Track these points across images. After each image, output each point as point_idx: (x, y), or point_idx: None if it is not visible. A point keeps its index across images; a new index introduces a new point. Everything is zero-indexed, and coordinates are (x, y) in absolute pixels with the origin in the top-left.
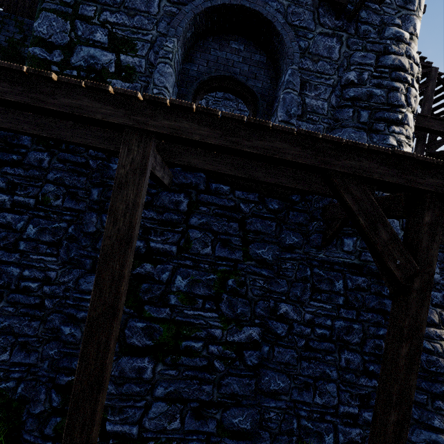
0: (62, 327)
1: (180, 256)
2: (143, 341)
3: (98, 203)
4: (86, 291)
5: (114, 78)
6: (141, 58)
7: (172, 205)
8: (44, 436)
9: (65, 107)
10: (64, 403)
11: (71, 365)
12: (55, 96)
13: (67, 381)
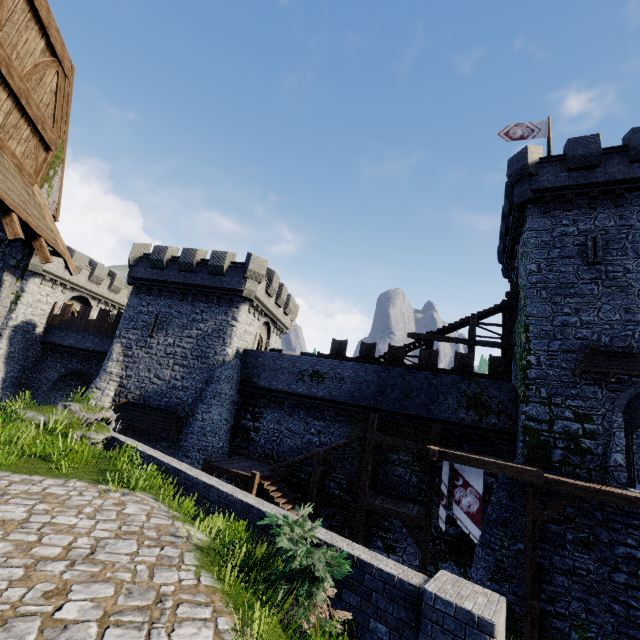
0: (612, 604)
1: None
2: None
3: (601, 522)
4: (619, 582)
5: (582, 438)
6: (598, 425)
7: None
8: None
9: None
10: None
11: (628, 631)
12: None
13: None
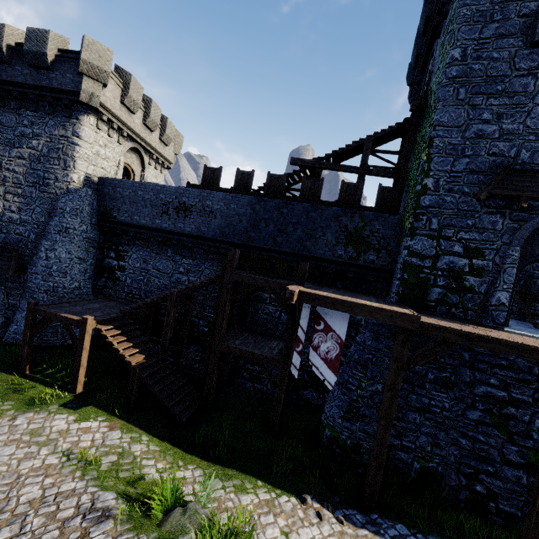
0: (459, 438)
1: (534, 405)
2: (518, 459)
3: (467, 362)
4: (472, 419)
5: (467, 275)
6: (488, 261)
7: (525, 368)
8: (457, 499)
9: (538, 360)
10: (468, 484)
11: (470, 463)
12: (532, 354)
13: (468, 471)
